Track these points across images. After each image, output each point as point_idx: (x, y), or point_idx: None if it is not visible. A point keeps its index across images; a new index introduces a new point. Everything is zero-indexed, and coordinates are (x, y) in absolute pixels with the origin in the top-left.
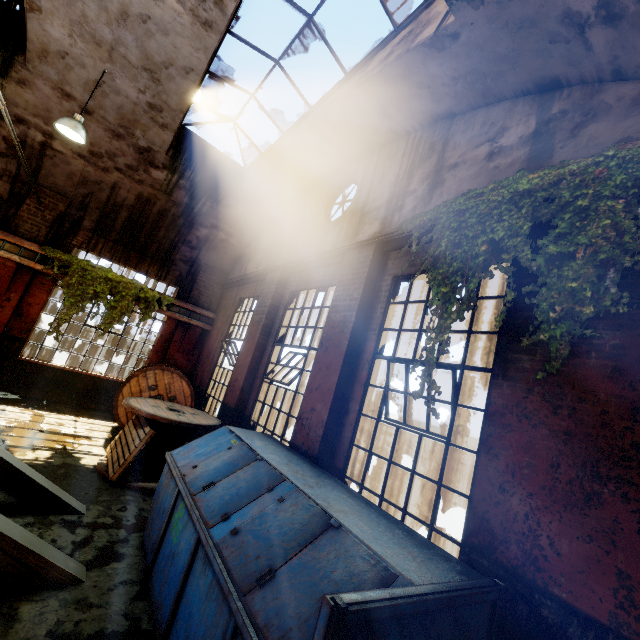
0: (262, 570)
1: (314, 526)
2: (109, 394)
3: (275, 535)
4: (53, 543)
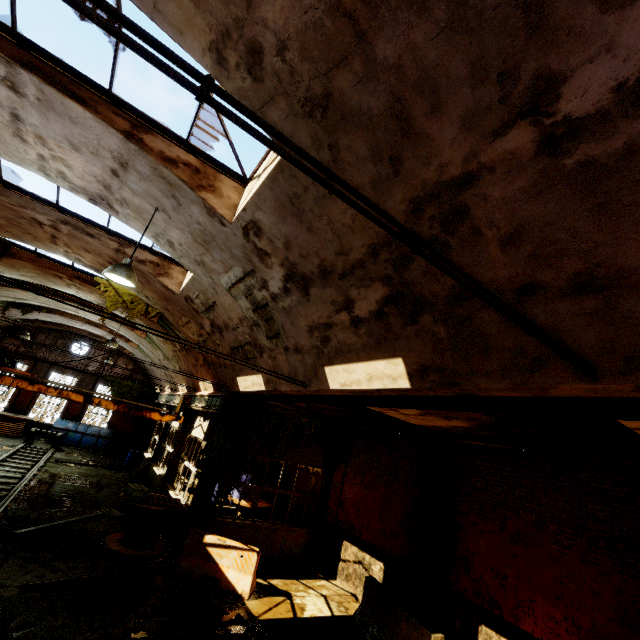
0: (99, 433)
1: (101, 429)
2: None
3: (97, 431)
4: (45, 444)
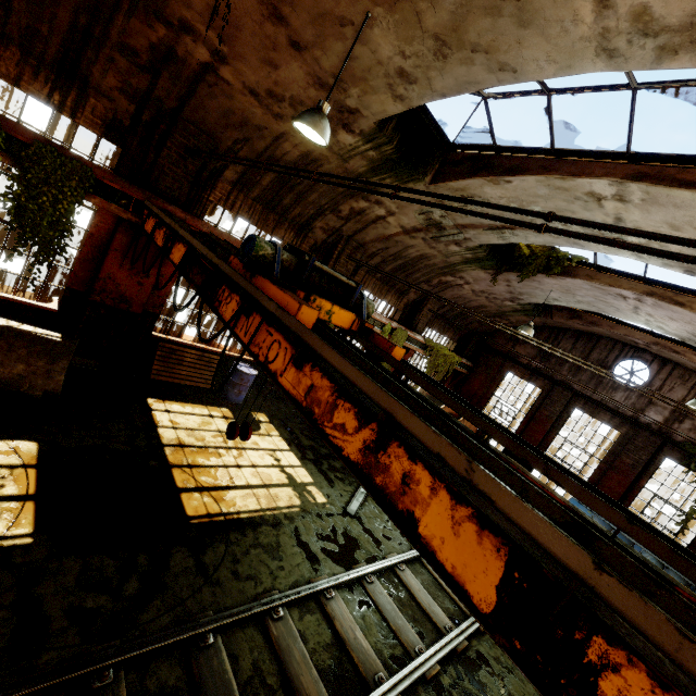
0: None
1: (660, 565)
2: None
3: None
4: None
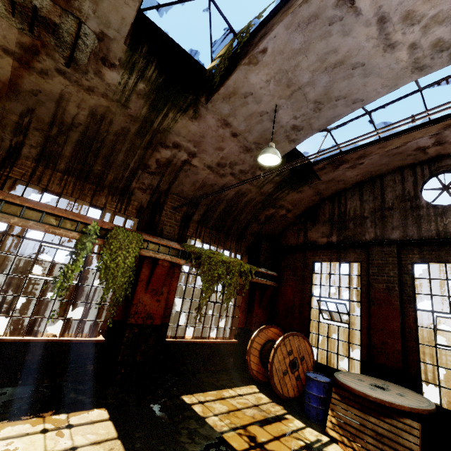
0: None
1: None
2: (220, 355)
3: None
4: None
